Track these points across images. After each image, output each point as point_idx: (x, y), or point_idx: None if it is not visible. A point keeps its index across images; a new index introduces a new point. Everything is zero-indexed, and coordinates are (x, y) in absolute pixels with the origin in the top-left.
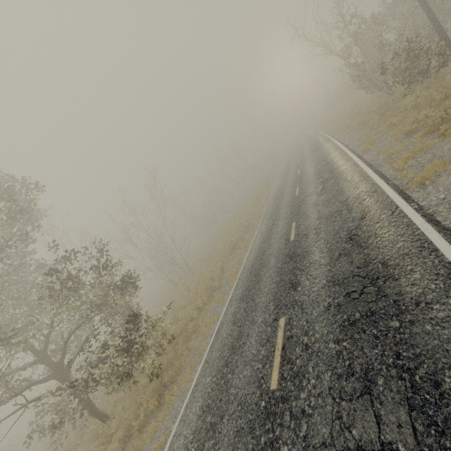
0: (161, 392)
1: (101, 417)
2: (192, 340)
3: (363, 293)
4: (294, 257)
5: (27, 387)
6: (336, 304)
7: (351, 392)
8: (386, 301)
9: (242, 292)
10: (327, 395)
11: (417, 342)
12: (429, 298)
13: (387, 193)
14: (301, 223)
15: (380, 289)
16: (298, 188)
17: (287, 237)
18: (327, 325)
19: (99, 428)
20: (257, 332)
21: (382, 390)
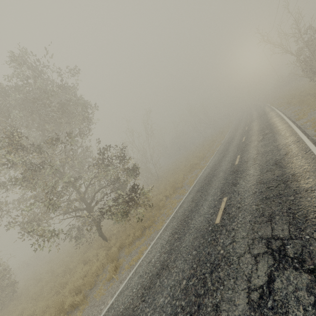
0: (141, 231)
1: (104, 238)
2: (162, 210)
3: (277, 187)
4: (236, 172)
5: (74, 210)
6: (260, 191)
7: (261, 221)
8: (289, 190)
9: (198, 188)
10: (247, 223)
11: (301, 204)
12: (313, 188)
13: (306, 143)
14: (244, 156)
15: (287, 185)
16: (244, 137)
17: (233, 163)
18: (252, 199)
19: (103, 243)
20: (208, 204)
21: (277, 220)
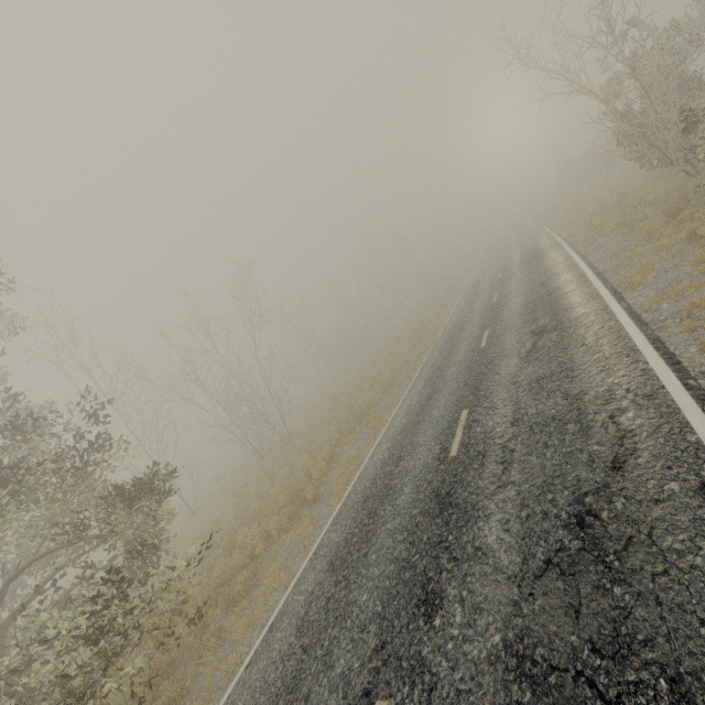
0: None
1: None
2: (235, 613)
3: None
4: (446, 507)
5: None
6: None
7: None
8: None
9: (338, 542)
10: None
11: None
12: None
13: (686, 414)
14: (479, 420)
15: None
16: (488, 332)
17: (445, 443)
18: None
19: None
20: None
21: None
